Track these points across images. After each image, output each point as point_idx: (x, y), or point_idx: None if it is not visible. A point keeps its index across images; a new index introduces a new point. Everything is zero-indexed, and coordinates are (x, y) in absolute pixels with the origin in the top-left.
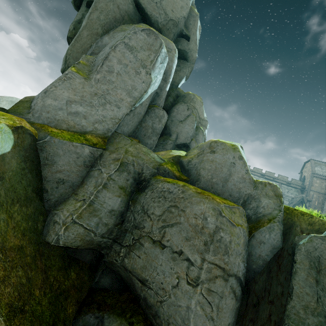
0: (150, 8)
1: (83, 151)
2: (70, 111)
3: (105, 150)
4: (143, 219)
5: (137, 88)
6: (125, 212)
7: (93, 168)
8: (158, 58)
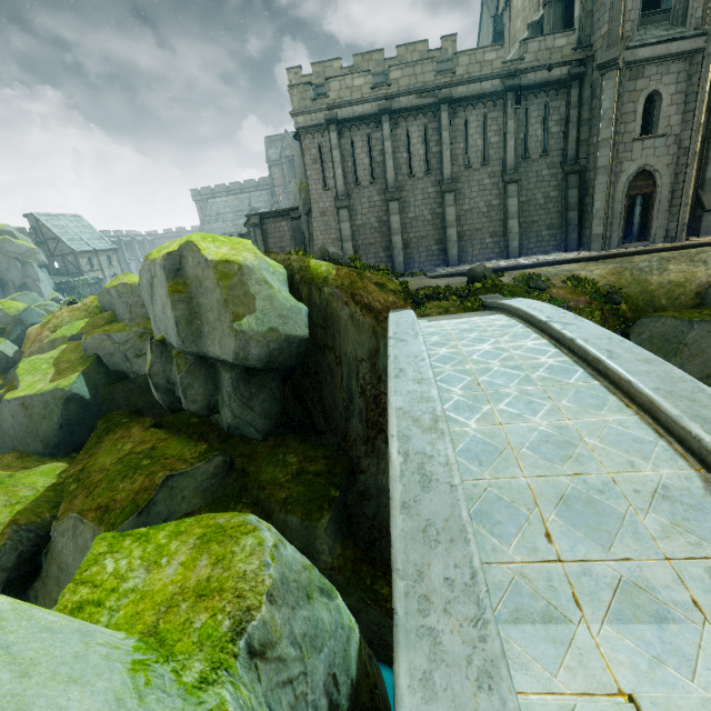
0: None
1: None
2: None
3: None
4: None
5: None
6: None
7: None
8: None
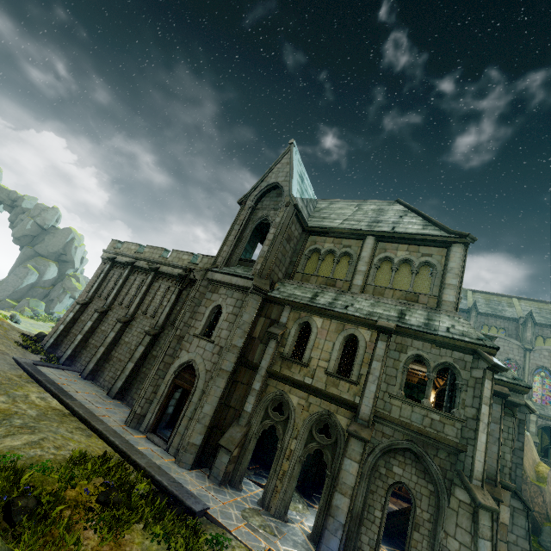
0: (41, 251)
1: None
2: None
3: None
4: None
5: (17, 285)
6: None
7: None
8: (29, 274)
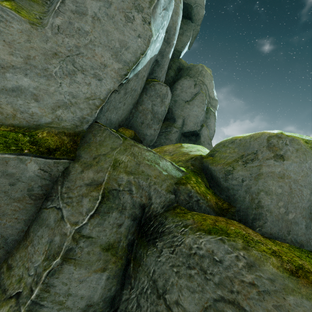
0: None
1: (24, 169)
2: (3, 86)
3: (73, 160)
4: (156, 311)
5: (130, 46)
6: (118, 293)
7: (49, 202)
8: None
